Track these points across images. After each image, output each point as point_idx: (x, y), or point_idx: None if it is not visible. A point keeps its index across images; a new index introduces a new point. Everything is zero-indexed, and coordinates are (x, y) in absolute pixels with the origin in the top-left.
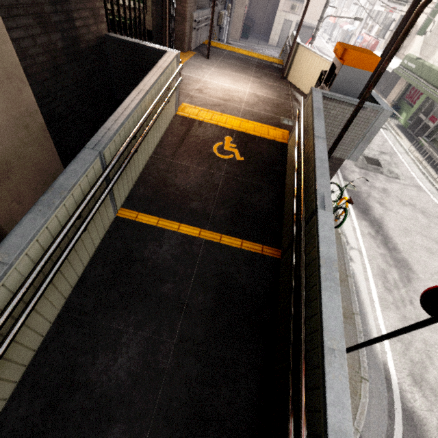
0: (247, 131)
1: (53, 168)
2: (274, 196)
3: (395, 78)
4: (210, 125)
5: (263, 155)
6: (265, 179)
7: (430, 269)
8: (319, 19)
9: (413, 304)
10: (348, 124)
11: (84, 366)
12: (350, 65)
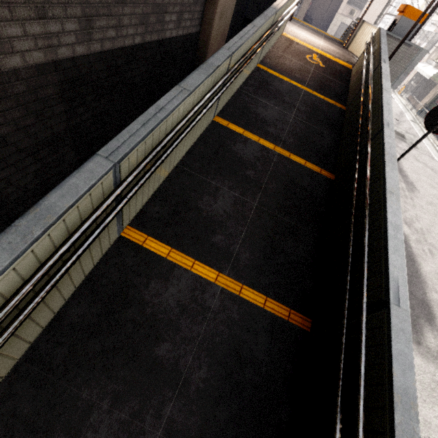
0: (326, 56)
1: (226, 32)
2: (342, 87)
3: (431, 86)
4: (303, 46)
5: (336, 69)
6: (337, 79)
7: (428, 193)
8: (379, 15)
9: (412, 200)
10: (400, 43)
11: (253, 108)
12: (407, 17)
